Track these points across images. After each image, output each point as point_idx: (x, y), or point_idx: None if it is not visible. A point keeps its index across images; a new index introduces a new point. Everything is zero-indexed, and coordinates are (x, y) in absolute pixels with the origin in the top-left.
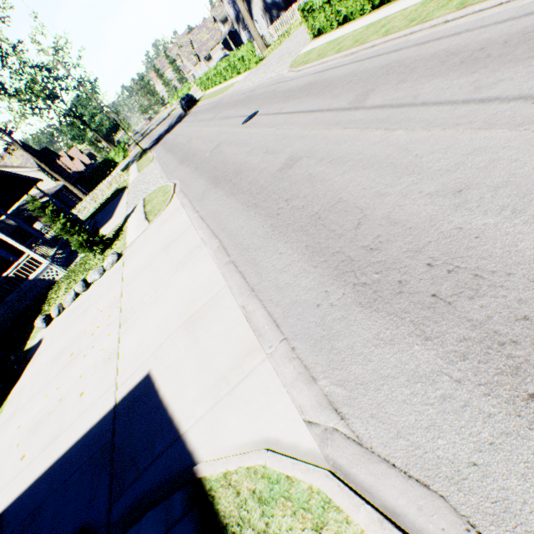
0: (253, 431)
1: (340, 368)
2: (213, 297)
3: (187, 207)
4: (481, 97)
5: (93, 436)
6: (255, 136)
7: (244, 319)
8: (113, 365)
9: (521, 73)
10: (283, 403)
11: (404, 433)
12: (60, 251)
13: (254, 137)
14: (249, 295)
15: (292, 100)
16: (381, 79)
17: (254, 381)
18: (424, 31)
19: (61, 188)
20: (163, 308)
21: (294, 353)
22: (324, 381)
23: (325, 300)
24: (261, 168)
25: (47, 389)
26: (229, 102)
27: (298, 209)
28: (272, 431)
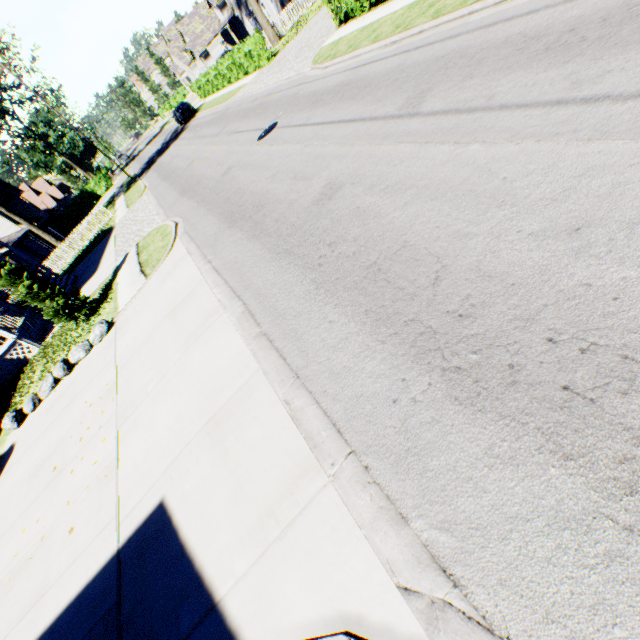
0: (322, 601)
1: (441, 501)
2: (242, 386)
3: (195, 255)
4: (583, 95)
5: (91, 598)
6: (277, 156)
7: (290, 420)
8: (111, 487)
9: (634, 60)
10: (362, 556)
11: (557, 615)
12: (30, 320)
13: (276, 157)
14: (294, 384)
15: (321, 107)
16: (439, 75)
17: (315, 519)
18: (487, 9)
19: (26, 234)
20: (174, 402)
21: (369, 475)
22: (419, 522)
23: (404, 393)
24: (290, 200)
25: (24, 521)
26: (238, 111)
27: (347, 258)
28: (351, 602)
